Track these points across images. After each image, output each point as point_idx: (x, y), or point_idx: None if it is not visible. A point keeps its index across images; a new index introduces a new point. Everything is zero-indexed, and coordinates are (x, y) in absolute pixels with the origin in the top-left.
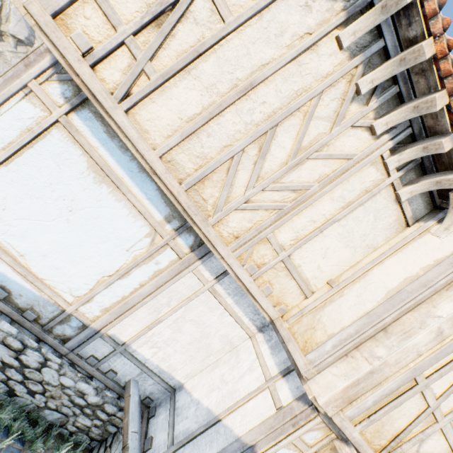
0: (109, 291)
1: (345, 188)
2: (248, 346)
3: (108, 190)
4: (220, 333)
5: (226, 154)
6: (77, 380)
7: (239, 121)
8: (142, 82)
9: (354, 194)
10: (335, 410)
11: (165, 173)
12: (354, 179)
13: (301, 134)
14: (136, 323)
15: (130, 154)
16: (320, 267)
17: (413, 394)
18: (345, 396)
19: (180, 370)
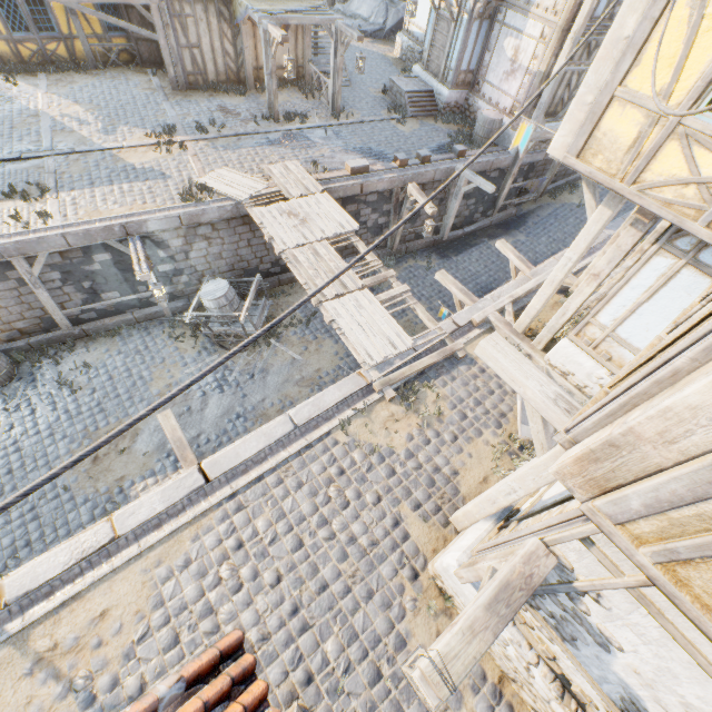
0: None
1: None
2: None
3: None
4: None
5: None
6: None
7: None
8: None
9: None
10: None
11: None
12: None
13: None
14: None
15: None
16: None
17: None
18: None
19: None
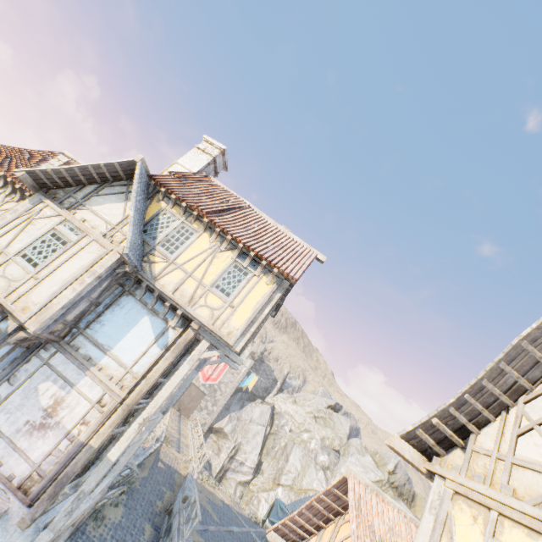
0: None
1: None
2: None
3: None
4: None
5: None
6: None
7: None
8: None
9: None
10: None
11: None
12: None
13: None
14: None
15: None
16: None
17: None
18: None
19: None
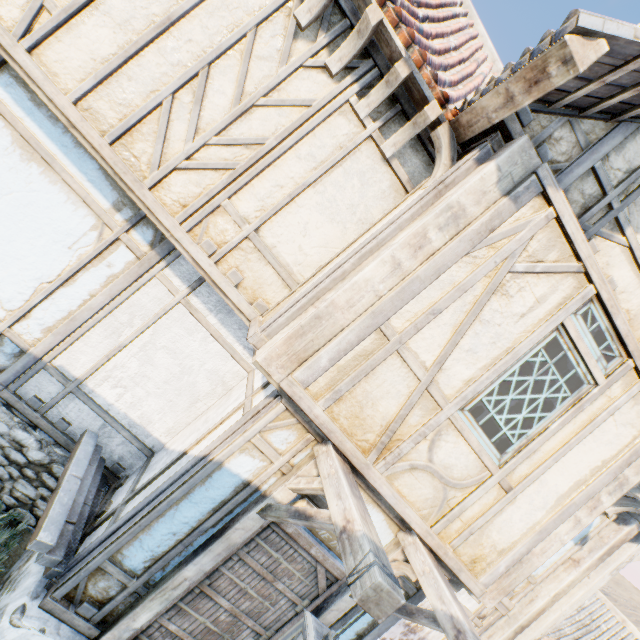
0: (51, 304)
1: (312, 144)
2: (244, 382)
3: (39, 170)
4: (207, 368)
5: (152, 100)
6: (13, 426)
7: (164, 62)
8: (45, 20)
9: (326, 151)
10: (283, 373)
11: (82, 122)
12: (322, 132)
13: (240, 76)
14: (90, 351)
15: (62, 126)
16: (303, 249)
17: (385, 355)
18: (290, 352)
19: (159, 423)
